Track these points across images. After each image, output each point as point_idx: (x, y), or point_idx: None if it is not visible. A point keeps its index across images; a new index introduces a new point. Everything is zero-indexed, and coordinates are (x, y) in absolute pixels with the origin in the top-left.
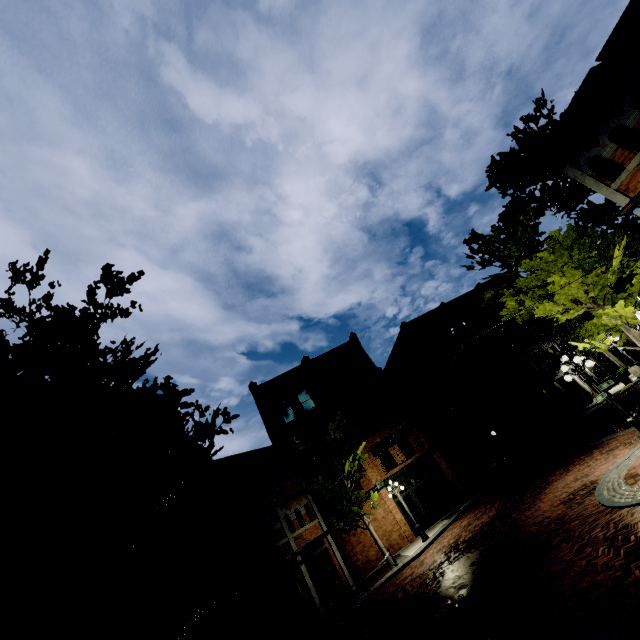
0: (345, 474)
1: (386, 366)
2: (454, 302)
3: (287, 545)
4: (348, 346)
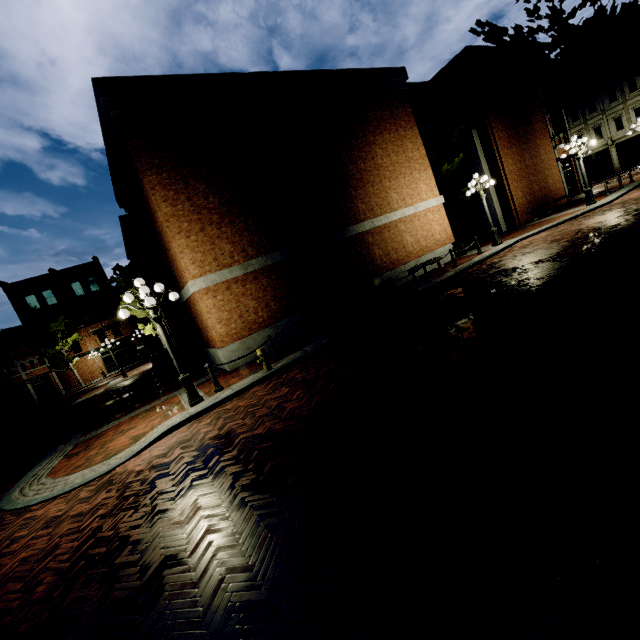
0: (57, 350)
1: None
2: None
3: (20, 377)
4: (91, 264)
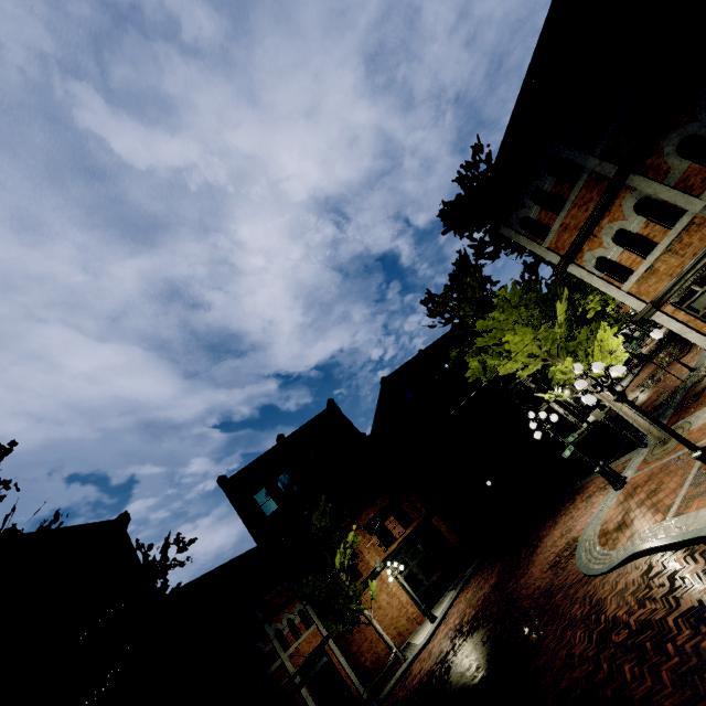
0: (337, 569)
1: (374, 424)
2: (432, 347)
3: (282, 668)
4: (327, 414)
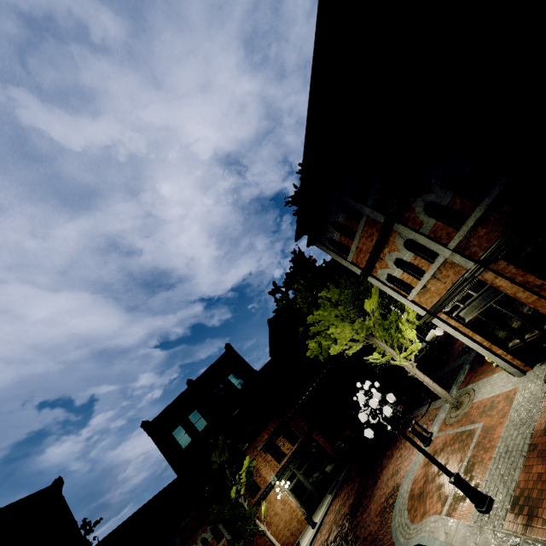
0: (233, 500)
1: (269, 349)
2: None
3: None
4: (226, 356)
